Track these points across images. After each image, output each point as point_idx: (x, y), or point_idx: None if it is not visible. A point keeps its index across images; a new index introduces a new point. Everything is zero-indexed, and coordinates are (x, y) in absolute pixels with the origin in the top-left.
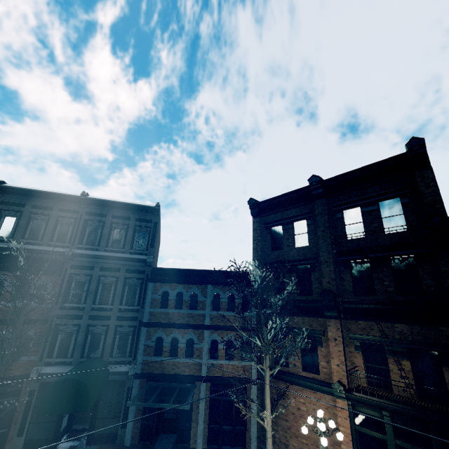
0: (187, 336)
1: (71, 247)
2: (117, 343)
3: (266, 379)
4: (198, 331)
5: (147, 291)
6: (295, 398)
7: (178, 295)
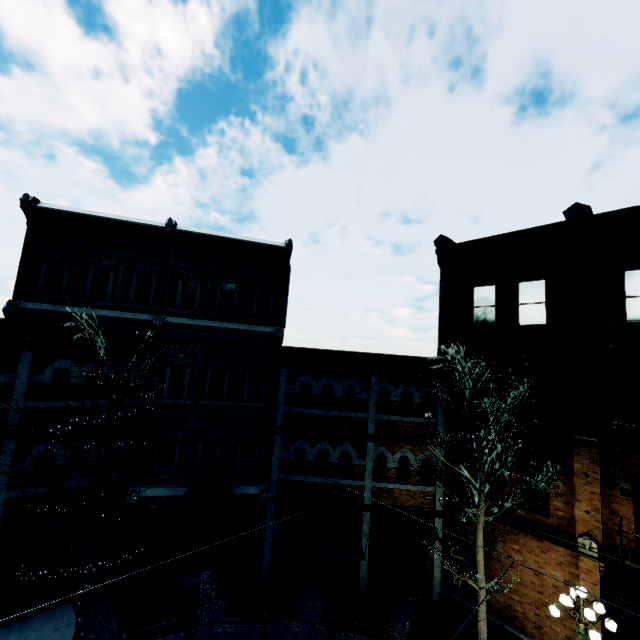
0: (341, 448)
1: (158, 312)
2: (240, 455)
3: (480, 526)
4: (356, 442)
5: (279, 382)
6: (504, 542)
7: (325, 388)
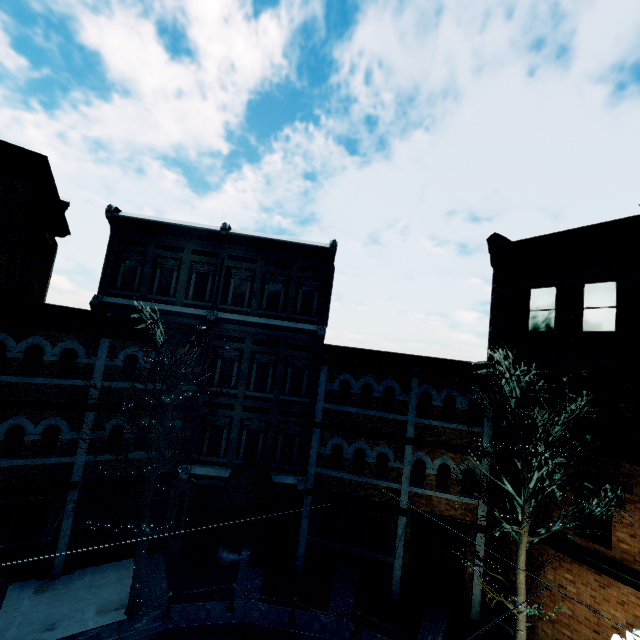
0: (378, 449)
1: (212, 308)
2: (280, 445)
3: (522, 546)
4: (394, 444)
5: (319, 378)
6: (555, 569)
7: (364, 387)
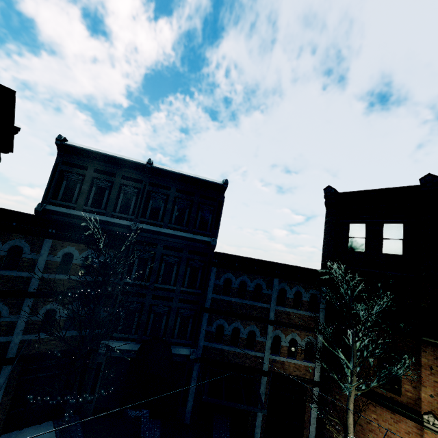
0: (249, 328)
1: (134, 220)
2: (178, 325)
3: (351, 398)
4: (260, 324)
5: (210, 276)
6: (365, 411)
7: (241, 283)
